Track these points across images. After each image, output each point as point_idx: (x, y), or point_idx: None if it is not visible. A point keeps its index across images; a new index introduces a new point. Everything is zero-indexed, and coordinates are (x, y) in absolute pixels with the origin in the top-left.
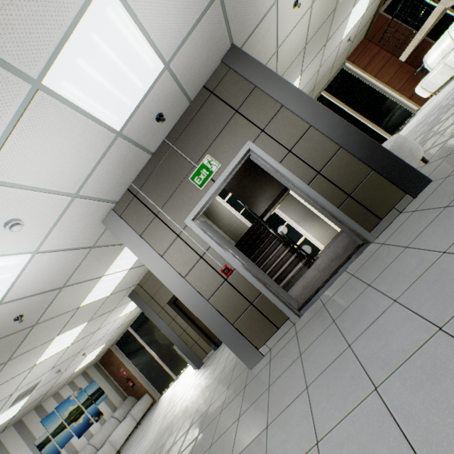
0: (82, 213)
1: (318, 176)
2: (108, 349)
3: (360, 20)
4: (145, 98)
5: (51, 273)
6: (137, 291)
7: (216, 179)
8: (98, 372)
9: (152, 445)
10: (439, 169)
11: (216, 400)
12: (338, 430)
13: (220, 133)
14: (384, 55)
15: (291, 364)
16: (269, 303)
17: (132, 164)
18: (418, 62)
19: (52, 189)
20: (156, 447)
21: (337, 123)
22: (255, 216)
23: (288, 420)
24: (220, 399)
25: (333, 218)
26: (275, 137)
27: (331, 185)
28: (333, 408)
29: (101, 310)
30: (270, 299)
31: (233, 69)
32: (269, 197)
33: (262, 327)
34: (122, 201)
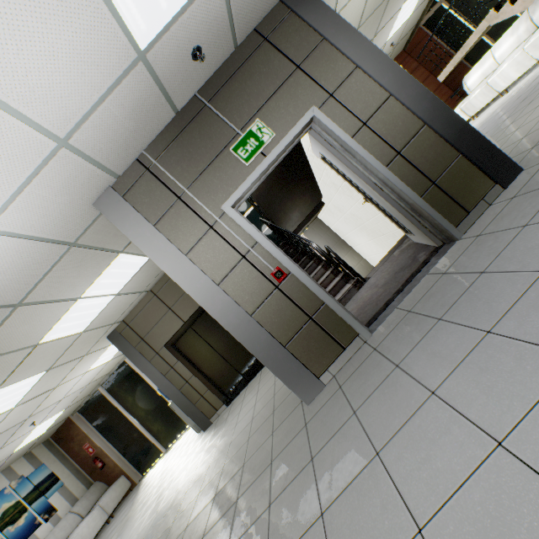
0: (68, 179)
1: (397, 158)
2: (67, 419)
3: (405, 25)
4: (185, 10)
5: (4, 275)
6: (121, 330)
7: (267, 153)
8: (49, 451)
9: (145, 535)
10: (528, 159)
11: (254, 453)
12: (534, 418)
13: (276, 93)
14: (423, 72)
15: (385, 380)
16: (334, 317)
17: (149, 118)
18: (455, 85)
19: (28, 115)
20: (155, 535)
21: (422, 94)
22: (288, 231)
23: (418, 435)
24: (263, 449)
25: (412, 211)
26: (347, 105)
27: (413, 169)
28: (504, 399)
29: (67, 354)
30: (336, 311)
31: (296, 12)
32: (300, 215)
33: (324, 348)
34: (127, 175)
